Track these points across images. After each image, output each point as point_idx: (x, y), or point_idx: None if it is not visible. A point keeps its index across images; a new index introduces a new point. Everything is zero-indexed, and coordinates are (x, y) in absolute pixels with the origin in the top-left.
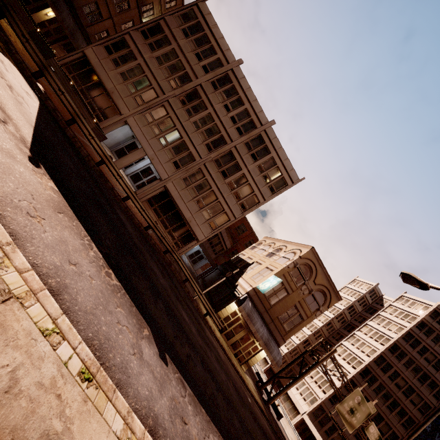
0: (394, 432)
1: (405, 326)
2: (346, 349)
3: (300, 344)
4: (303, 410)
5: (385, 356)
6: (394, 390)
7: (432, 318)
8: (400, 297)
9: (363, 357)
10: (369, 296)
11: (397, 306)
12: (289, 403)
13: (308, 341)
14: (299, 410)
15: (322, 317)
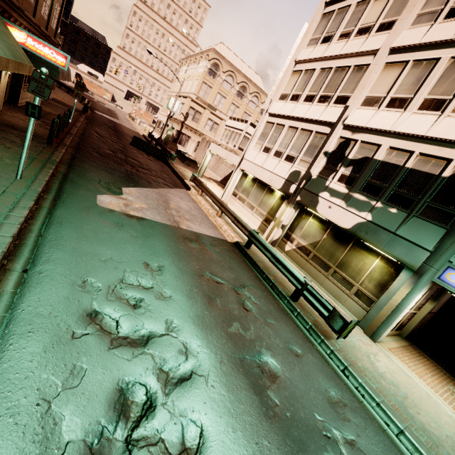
0: None
1: None
2: None
3: None
4: None
5: None
6: None
7: None
8: None
9: None
10: None
11: None
12: None
13: None
14: None
15: None
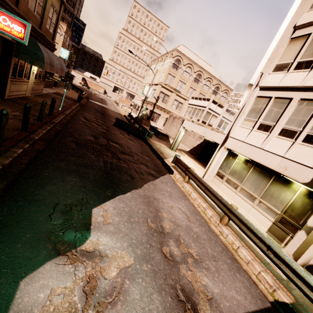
0: None
1: None
2: None
3: None
4: None
5: None
6: None
7: None
8: None
9: None
10: None
11: None
12: None
13: None
14: None
15: None
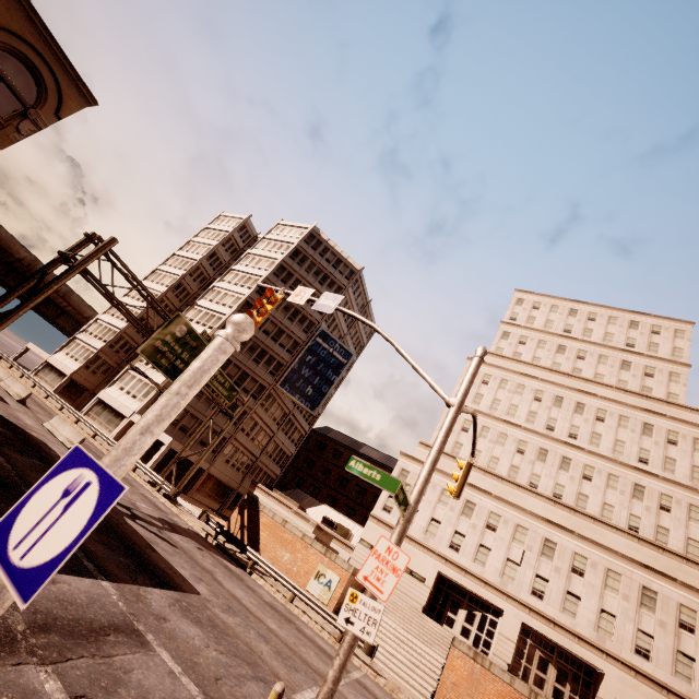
0: (262, 384)
1: (278, 258)
2: (201, 310)
3: (130, 328)
4: (132, 411)
5: (252, 301)
6: (262, 339)
7: (308, 244)
8: (276, 227)
9: (224, 311)
10: (239, 237)
11: (271, 239)
12: (108, 413)
13: (144, 320)
14: (125, 413)
15: (167, 280)
